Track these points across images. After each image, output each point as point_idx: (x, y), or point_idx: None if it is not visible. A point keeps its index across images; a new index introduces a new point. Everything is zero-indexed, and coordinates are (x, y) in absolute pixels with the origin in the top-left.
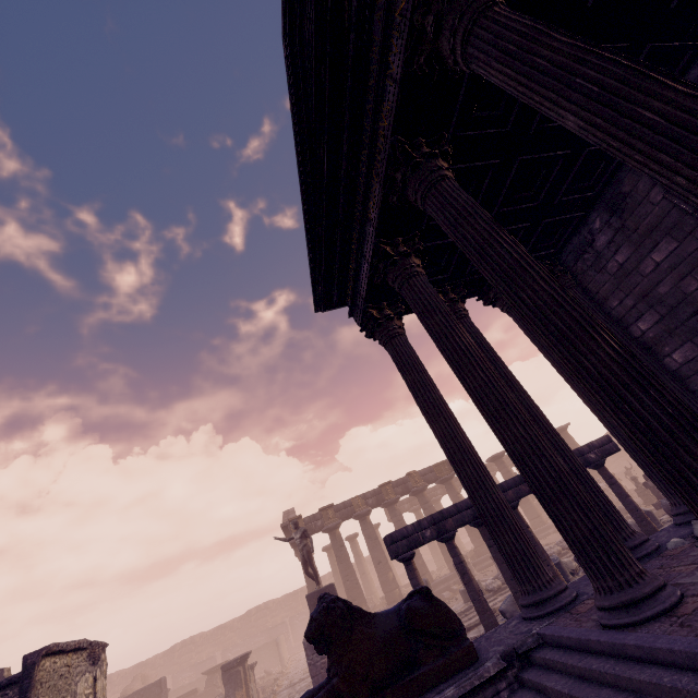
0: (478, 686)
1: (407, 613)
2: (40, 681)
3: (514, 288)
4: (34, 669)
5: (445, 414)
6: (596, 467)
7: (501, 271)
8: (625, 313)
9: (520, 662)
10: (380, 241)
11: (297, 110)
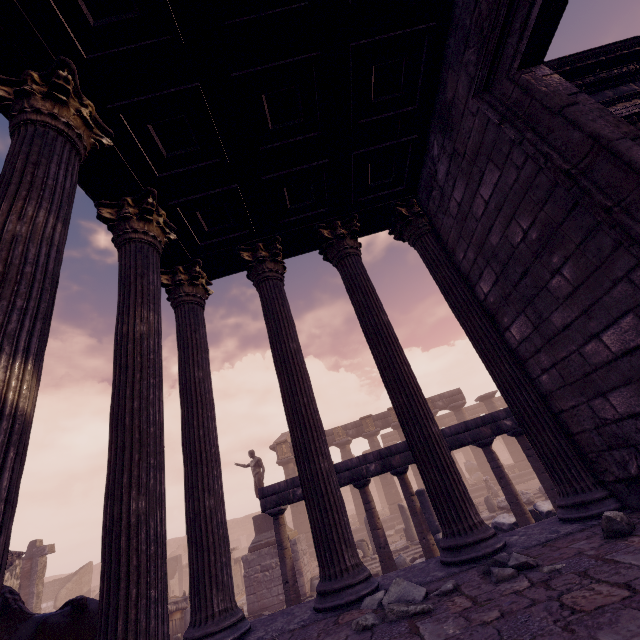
0: None
1: (37, 628)
2: None
3: None
4: None
5: (190, 400)
6: (513, 435)
7: None
8: (470, 269)
9: None
10: (99, 204)
11: None
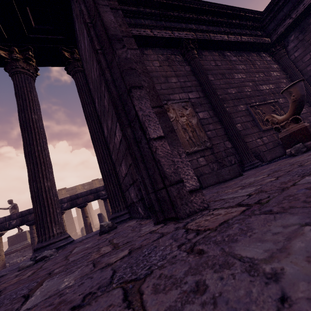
0: None
1: None
2: None
3: None
4: None
5: None
6: None
7: None
8: (93, 95)
9: None
10: None
11: None
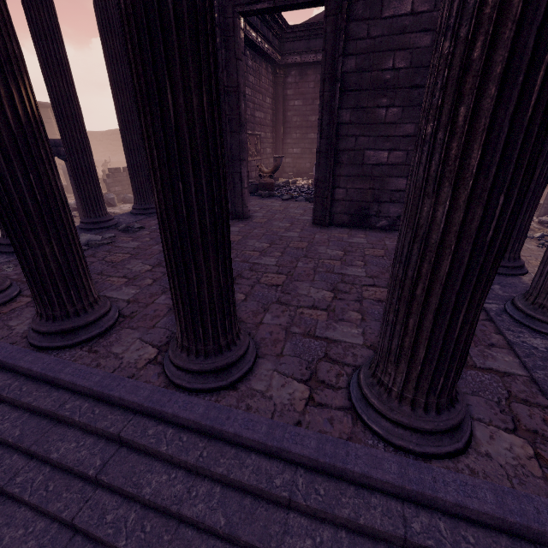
0: None
1: None
2: None
3: None
4: None
5: None
6: (65, 160)
7: None
8: None
9: None
10: None
11: None
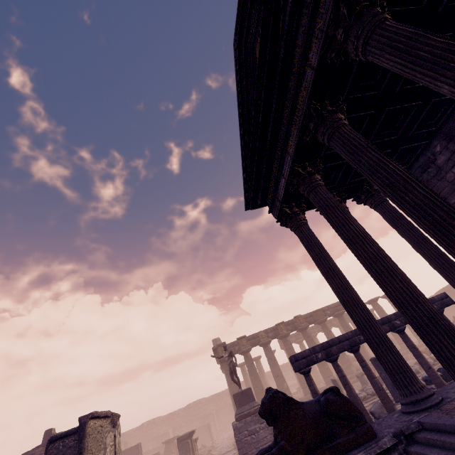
0: (378, 453)
1: (325, 403)
2: (89, 433)
3: (399, 193)
4: (85, 425)
5: (339, 275)
6: None
7: (388, 182)
8: None
9: (406, 440)
10: (294, 165)
11: (240, 88)
